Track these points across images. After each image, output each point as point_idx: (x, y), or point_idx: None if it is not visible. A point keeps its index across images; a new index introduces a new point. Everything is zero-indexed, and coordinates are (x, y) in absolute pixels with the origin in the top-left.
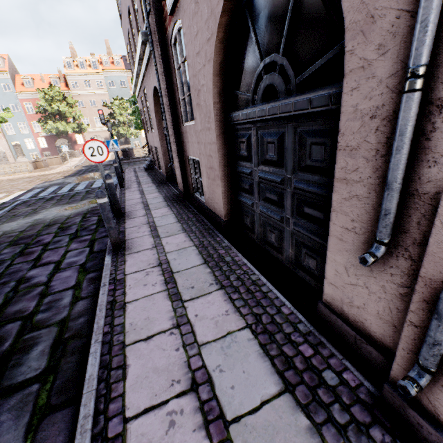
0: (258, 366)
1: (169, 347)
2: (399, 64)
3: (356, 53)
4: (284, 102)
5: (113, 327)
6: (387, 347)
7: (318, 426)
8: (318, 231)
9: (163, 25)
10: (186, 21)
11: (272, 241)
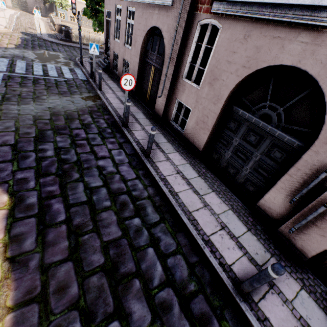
0: (239, 223)
1: (207, 214)
2: (325, 160)
3: (316, 147)
4: (274, 129)
5: (180, 204)
6: (277, 221)
7: (258, 239)
8: (261, 179)
9: (195, 2)
10: (228, 34)
11: (230, 172)
